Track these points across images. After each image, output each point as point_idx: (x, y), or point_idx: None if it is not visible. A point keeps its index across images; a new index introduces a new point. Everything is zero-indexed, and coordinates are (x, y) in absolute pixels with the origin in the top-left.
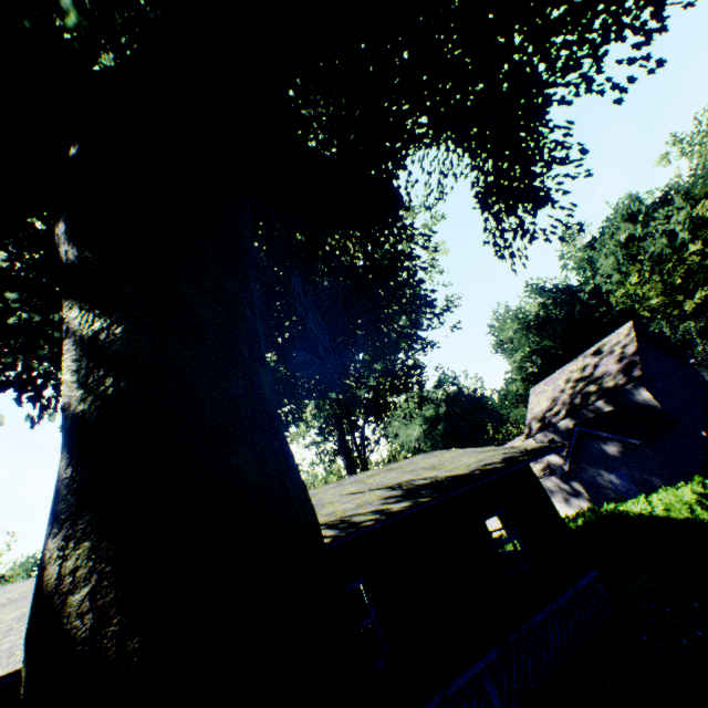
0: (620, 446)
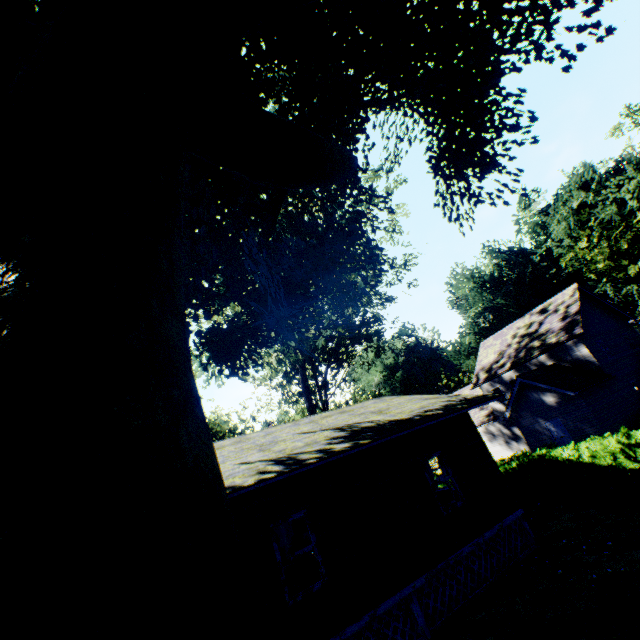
0: (557, 397)
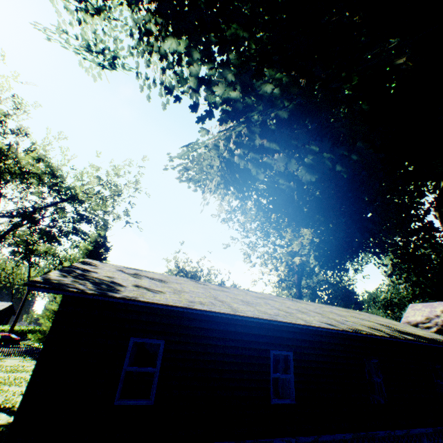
0: None
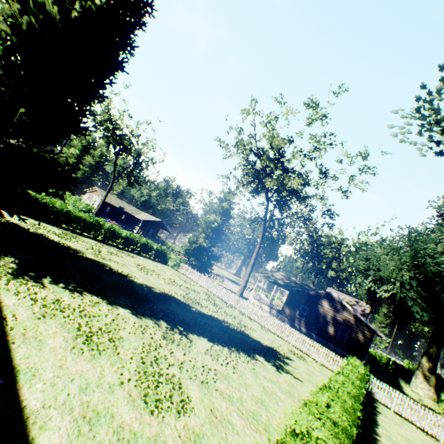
0: None
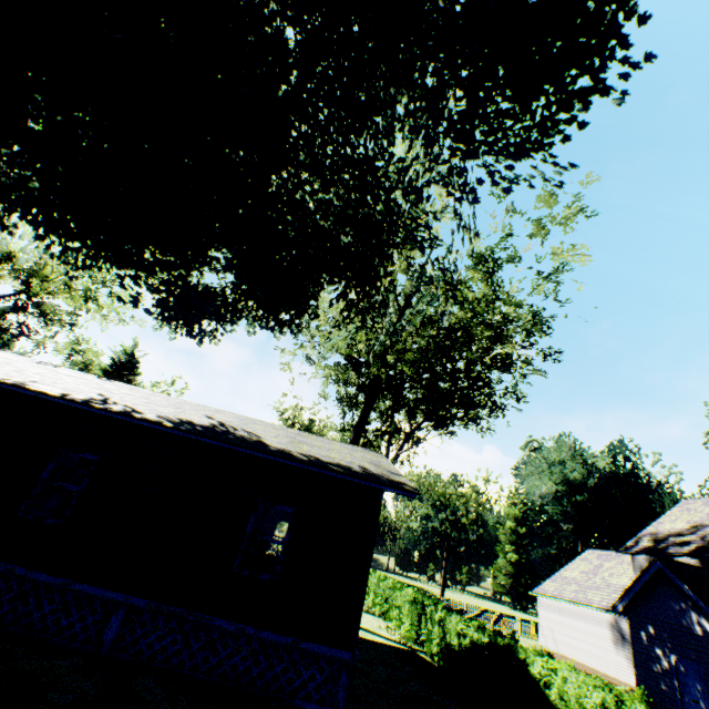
0: None
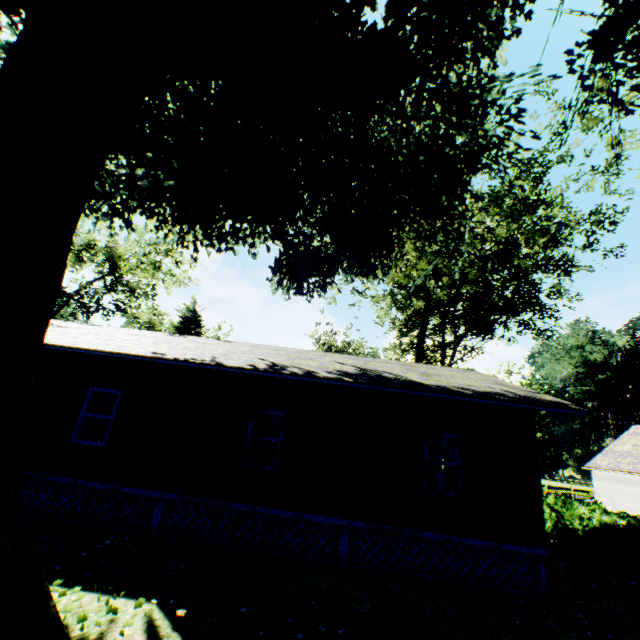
0: None
